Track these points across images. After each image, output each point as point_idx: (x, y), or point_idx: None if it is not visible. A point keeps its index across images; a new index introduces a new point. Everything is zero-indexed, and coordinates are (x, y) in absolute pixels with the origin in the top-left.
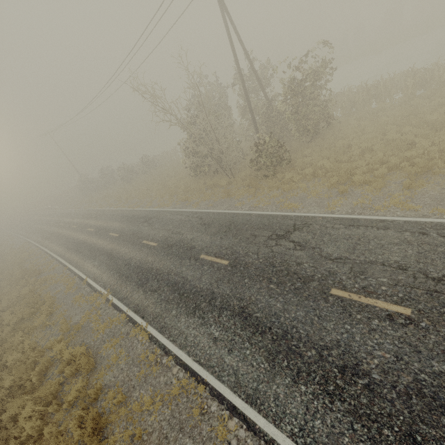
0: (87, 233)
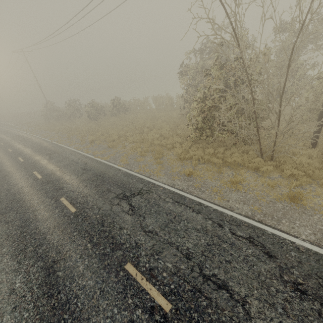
0: (30, 179)
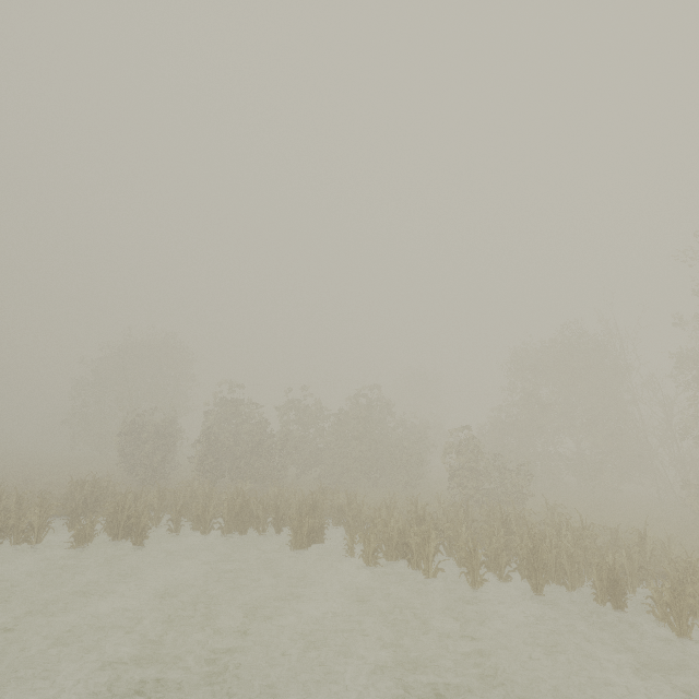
0: None
